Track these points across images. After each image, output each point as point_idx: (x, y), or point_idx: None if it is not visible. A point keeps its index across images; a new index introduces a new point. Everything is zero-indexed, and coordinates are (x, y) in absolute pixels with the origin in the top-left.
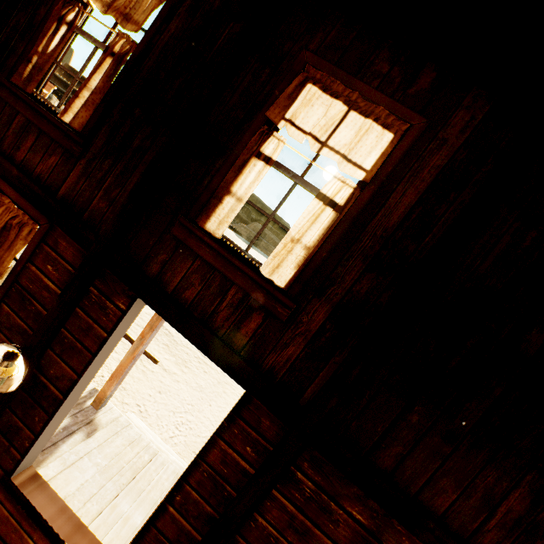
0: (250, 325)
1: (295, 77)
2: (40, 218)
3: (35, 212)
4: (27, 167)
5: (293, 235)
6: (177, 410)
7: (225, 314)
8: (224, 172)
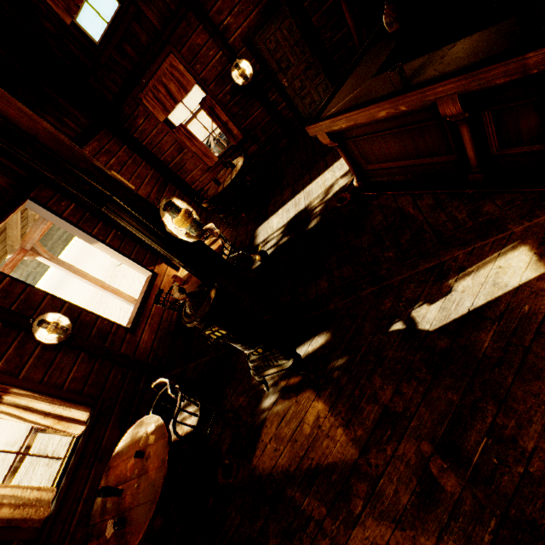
0: None
1: None
2: None
3: None
4: None
5: None
6: None
7: None
8: None
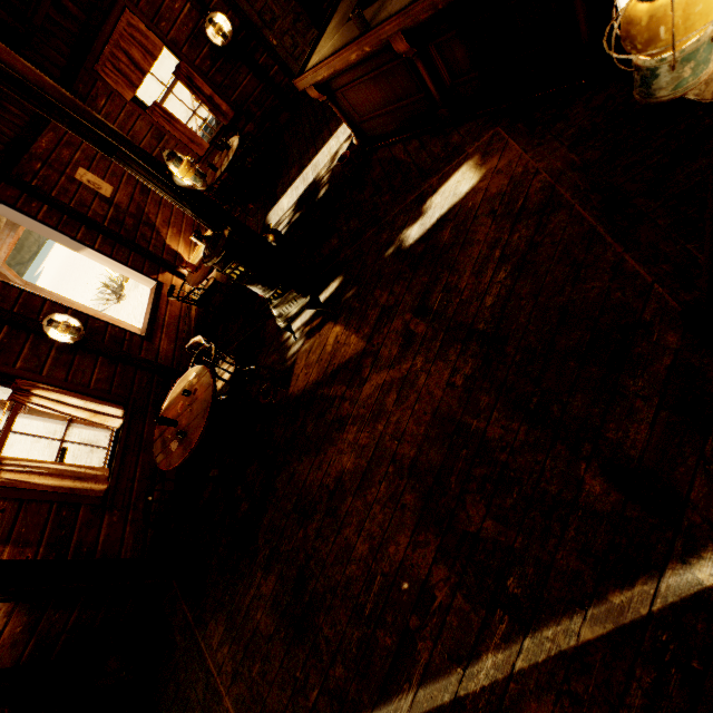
0: None
1: None
2: None
3: None
4: None
5: None
6: None
7: None
8: None
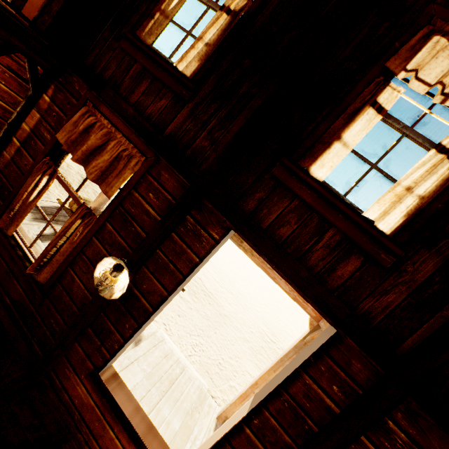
0: (346, 268)
1: (419, 30)
2: (147, 152)
3: (143, 146)
4: (139, 107)
5: (405, 183)
6: (192, 333)
7: (320, 254)
8: (332, 120)
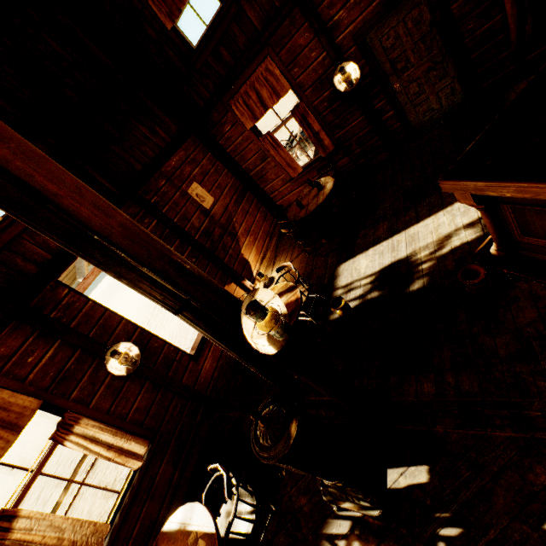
0: None
1: None
2: None
3: None
4: None
5: None
6: None
7: None
8: None
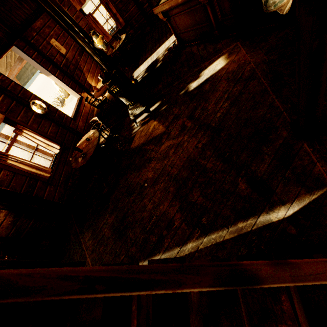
0: None
1: None
2: None
3: None
4: None
5: None
6: None
7: None
8: None
